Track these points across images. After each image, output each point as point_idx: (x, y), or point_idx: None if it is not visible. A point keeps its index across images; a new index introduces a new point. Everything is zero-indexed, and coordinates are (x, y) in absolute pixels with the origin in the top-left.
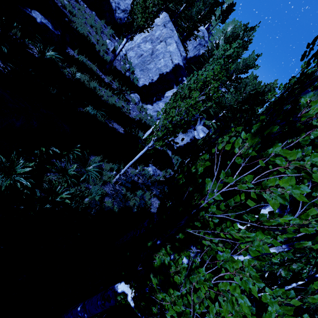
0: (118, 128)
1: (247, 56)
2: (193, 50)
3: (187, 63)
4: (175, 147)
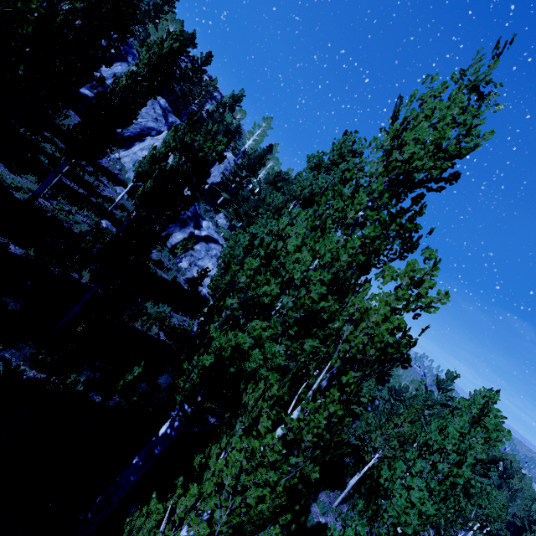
0: (76, 188)
1: (268, 173)
2: (220, 176)
3: (213, 187)
4: (170, 246)
